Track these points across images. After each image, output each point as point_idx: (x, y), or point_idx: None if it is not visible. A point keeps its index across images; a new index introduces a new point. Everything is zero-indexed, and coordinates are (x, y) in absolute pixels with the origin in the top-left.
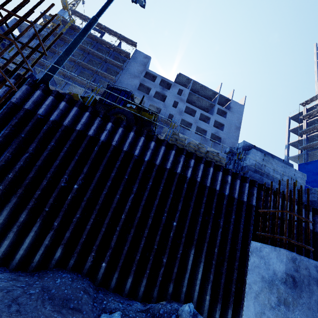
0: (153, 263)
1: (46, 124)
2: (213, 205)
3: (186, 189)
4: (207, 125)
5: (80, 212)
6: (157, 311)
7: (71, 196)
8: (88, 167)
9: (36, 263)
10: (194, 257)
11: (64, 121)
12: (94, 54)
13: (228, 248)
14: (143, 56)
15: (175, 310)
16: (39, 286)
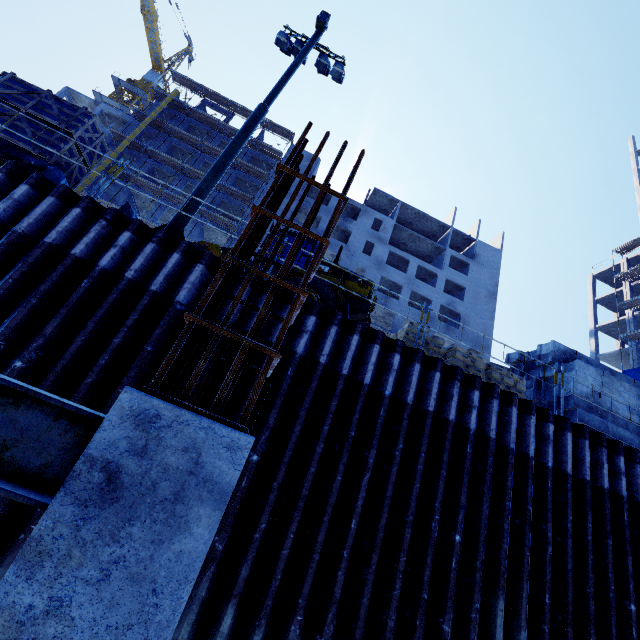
0: (422, 635)
1: None
2: (528, 493)
3: (471, 457)
4: (433, 290)
5: (268, 517)
6: None
7: (247, 481)
8: (276, 413)
9: None
10: (503, 617)
11: None
12: (213, 154)
13: (570, 592)
14: (305, 158)
15: None
16: None
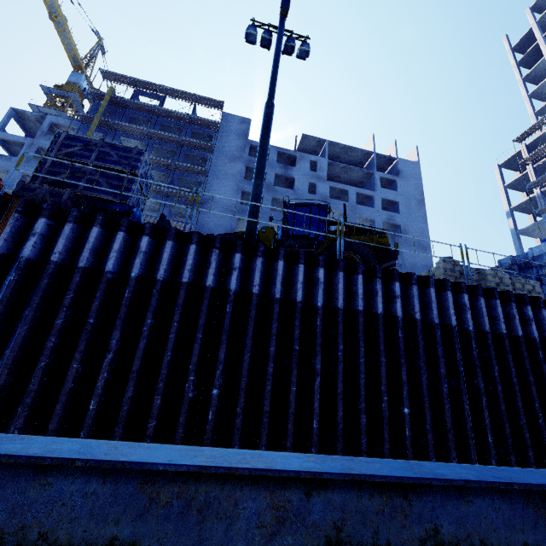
0: None
1: (318, 317)
2: None
3: (543, 360)
4: (373, 211)
5: (433, 453)
6: None
7: (408, 430)
8: (405, 370)
9: None
10: None
11: (338, 302)
12: (159, 138)
13: None
14: (238, 122)
15: None
16: None
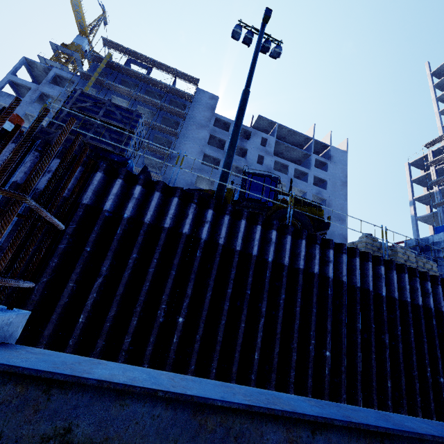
0: None
1: (267, 269)
2: None
3: (435, 326)
4: (306, 185)
5: (345, 390)
6: None
7: (328, 369)
8: (330, 321)
9: None
10: None
11: (285, 260)
12: (143, 101)
13: None
14: (208, 97)
15: None
16: None
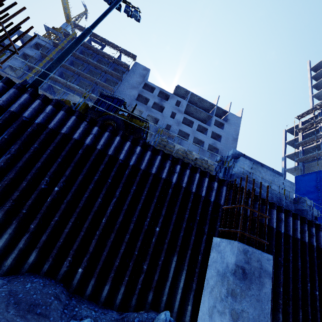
0: (133, 270)
1: (31, 127)
2: (198, 212)
3: (171, 194)
4: (205, 136)
5: (59, 215)
6: (132, 320)
7: (50, 198)
8: (70, 169)
9: (7, 267)
10: (176, 265)
11: (50, 124)
12: (94, 65)
13: None
14: (142, 69)
15: (151, 319)
16: (7, 290)
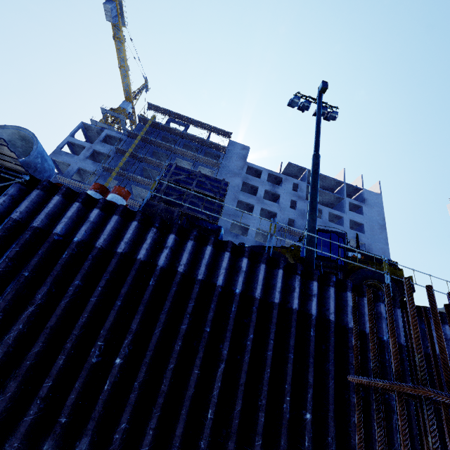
0: None
1: (385, 351)
2: None
3: None
4: (342, 228)
5: None
6: None
7: None
8: None
9: None
10: None
11: (400, 339)
12: (181, 154)
13: None
14: (240, 148)
15: None
16: None
